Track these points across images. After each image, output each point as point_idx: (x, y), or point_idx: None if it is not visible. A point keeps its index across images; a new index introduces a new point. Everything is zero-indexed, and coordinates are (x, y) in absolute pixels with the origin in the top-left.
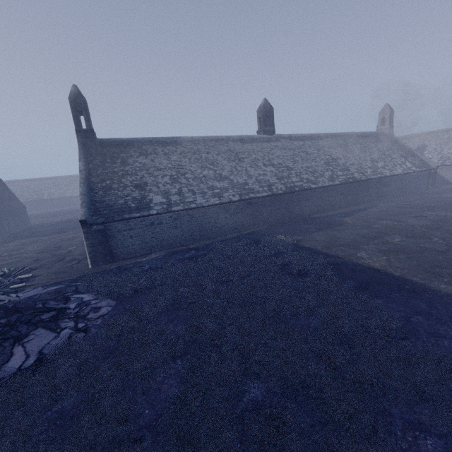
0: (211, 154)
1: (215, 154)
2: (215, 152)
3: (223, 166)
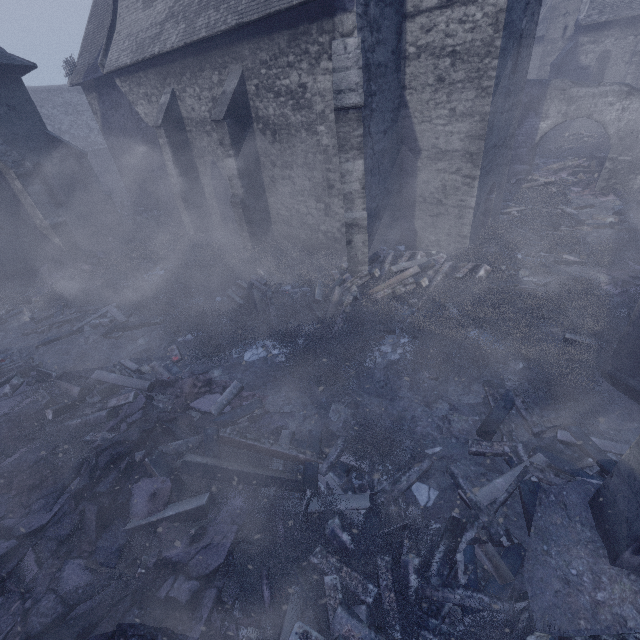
0: (45, 108)
1: (49, 108)
2: (49, 106)
3: (61, 121)
